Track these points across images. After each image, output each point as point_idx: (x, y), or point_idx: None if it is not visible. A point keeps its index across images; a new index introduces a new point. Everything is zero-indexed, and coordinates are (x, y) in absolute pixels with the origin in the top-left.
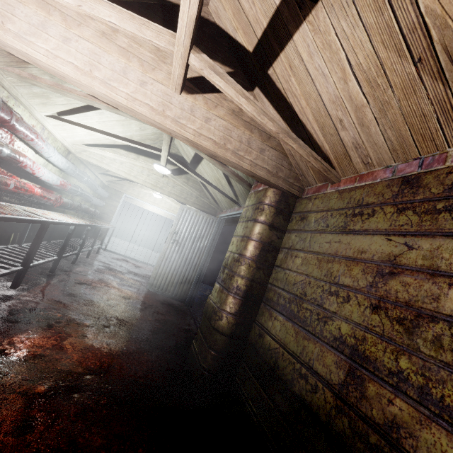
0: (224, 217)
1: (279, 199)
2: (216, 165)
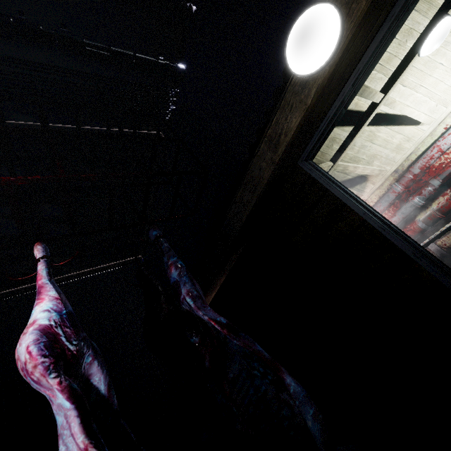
0: None
1: None
2: None
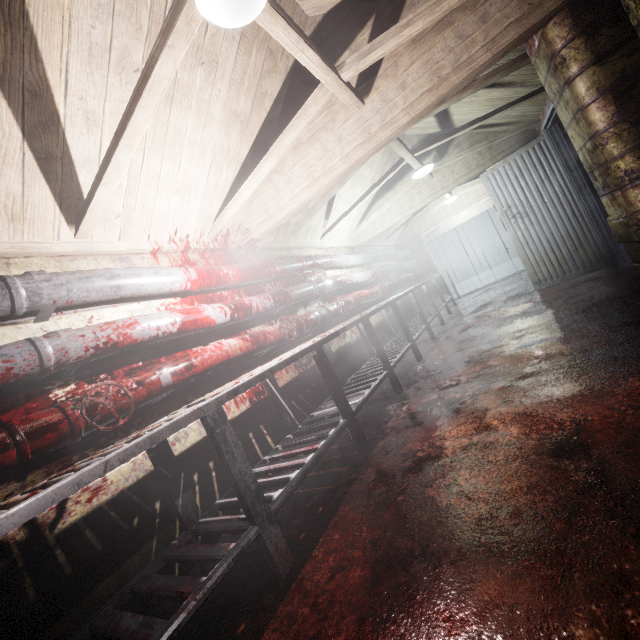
0: (549, 123)
1: (572, 20)
2: (460, 98)
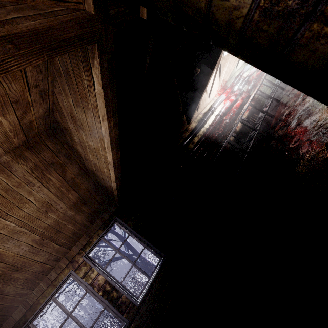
0: None
1: None
2: None
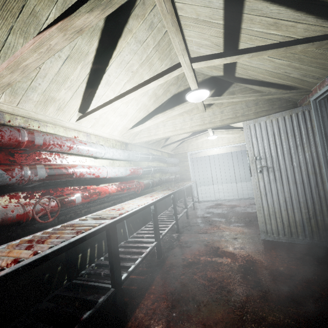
0: (327, 93)
1: None
2: None
